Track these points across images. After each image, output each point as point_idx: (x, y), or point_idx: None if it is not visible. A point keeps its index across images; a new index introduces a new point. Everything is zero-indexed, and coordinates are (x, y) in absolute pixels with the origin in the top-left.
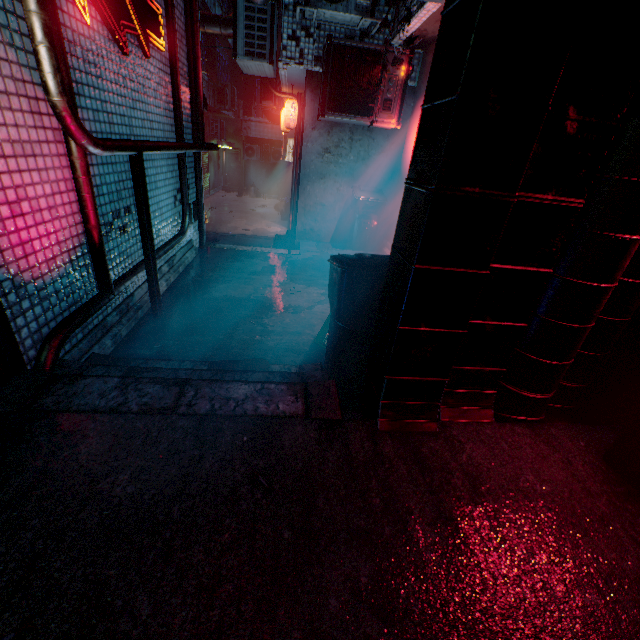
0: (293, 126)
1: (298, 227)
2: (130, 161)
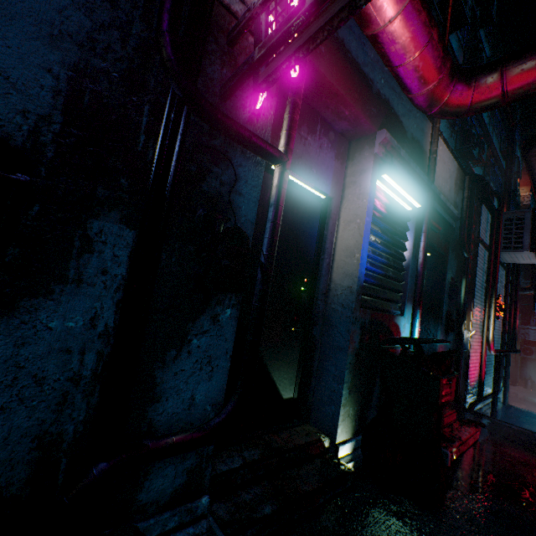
0: None
1: None
2: (494, 355)
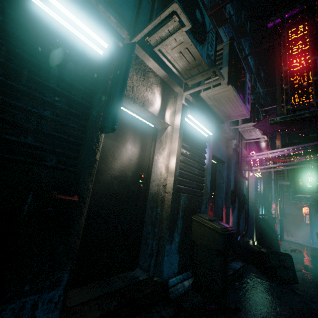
0: (307, 213)
1: (313, 240)
2: (279, 219)
